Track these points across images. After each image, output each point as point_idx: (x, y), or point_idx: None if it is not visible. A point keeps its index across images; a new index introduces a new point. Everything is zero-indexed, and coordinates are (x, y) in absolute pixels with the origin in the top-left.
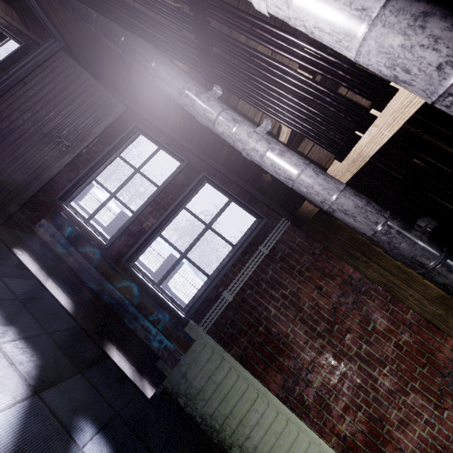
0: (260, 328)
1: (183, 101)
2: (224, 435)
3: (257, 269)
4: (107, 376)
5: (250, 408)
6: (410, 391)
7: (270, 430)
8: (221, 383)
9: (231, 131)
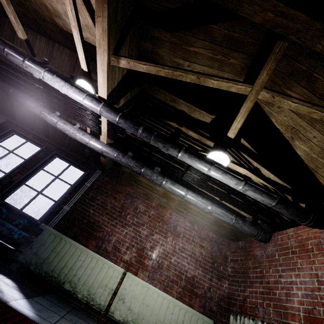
0: (84, 221)
1: (42, 116)
2: (60, 279)
3: (84, 193)
4: None
5: (76, 260)
6: (155, 233)
7: (87, 268)
8: (60, 251)
9: (63, 127)
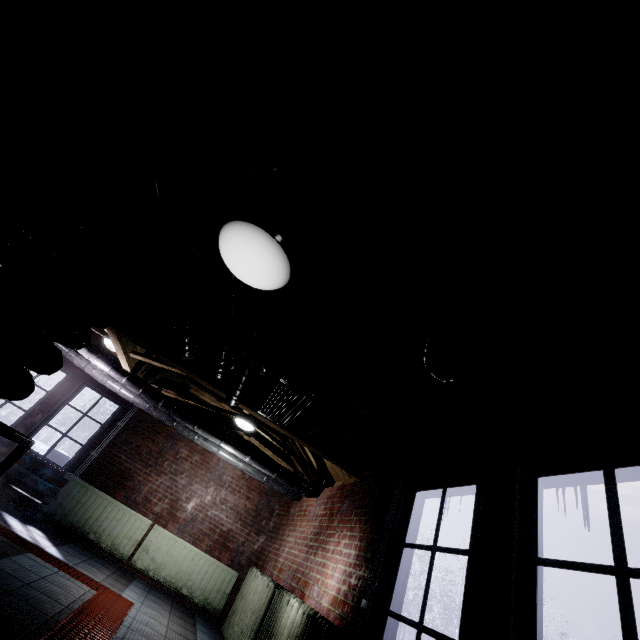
0: (114, 469)
1: (68, 358)
2: (85, 529)
3: (116, 436)
4: (8, 507)
5: (103, 511)
6: (195, 483)
7: (114, 519)
8: (86, 502)
9: (92, 373)
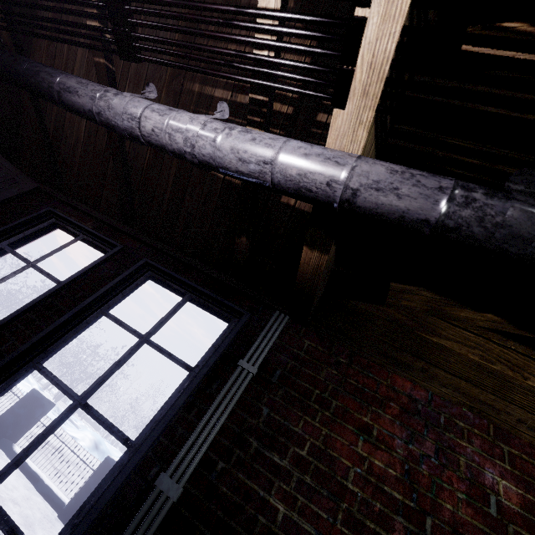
0: None
1: (97, 107)
2: None
3: (239, 407)
4: None
5: None
6: None
7: None
8: None
9: (164, 120)
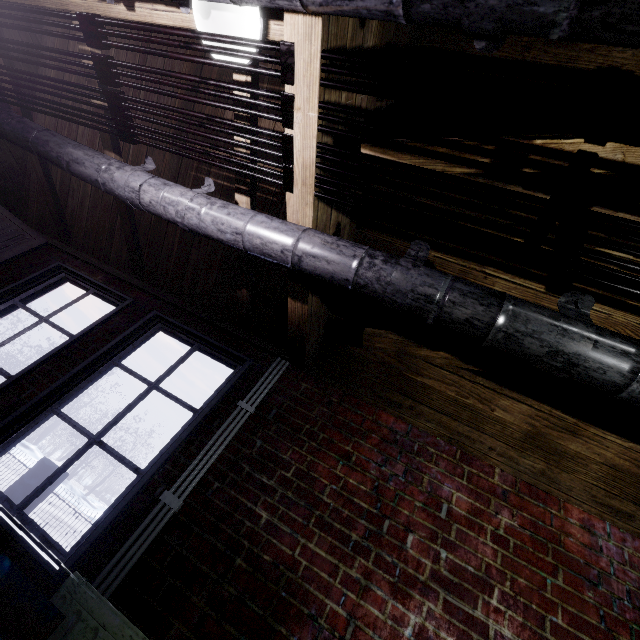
0: (236, 561)
1: (102, 179)
2: None
3: (236, 440)
4: None
5: None
6: (555, 639)
7: None
8: None
9: (159, 195)
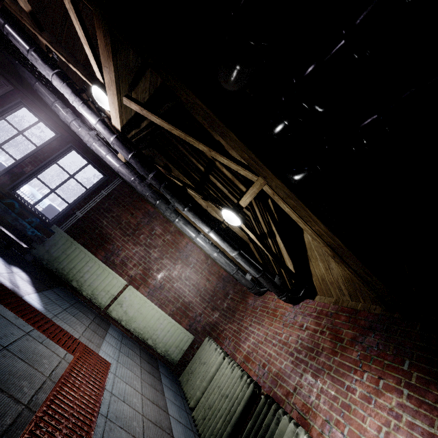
0: (96, 231)
1: (54, 108)
2: (69, 277)
3: (100, 202)
4: None
5: (85, 265)
6: (165, 258)
7: (94, 274)
8: (70, 254)
9: (77, 130)
